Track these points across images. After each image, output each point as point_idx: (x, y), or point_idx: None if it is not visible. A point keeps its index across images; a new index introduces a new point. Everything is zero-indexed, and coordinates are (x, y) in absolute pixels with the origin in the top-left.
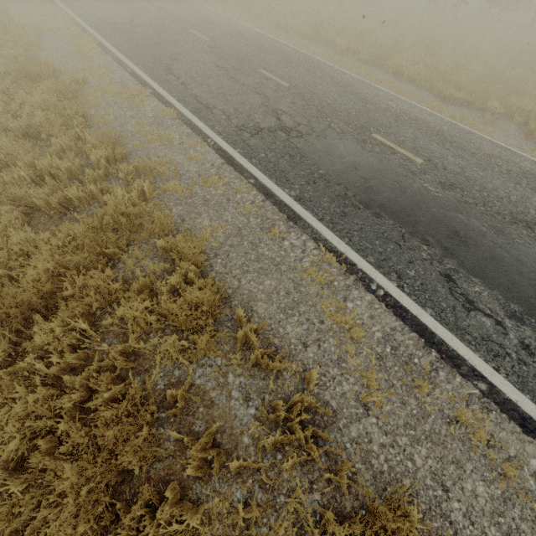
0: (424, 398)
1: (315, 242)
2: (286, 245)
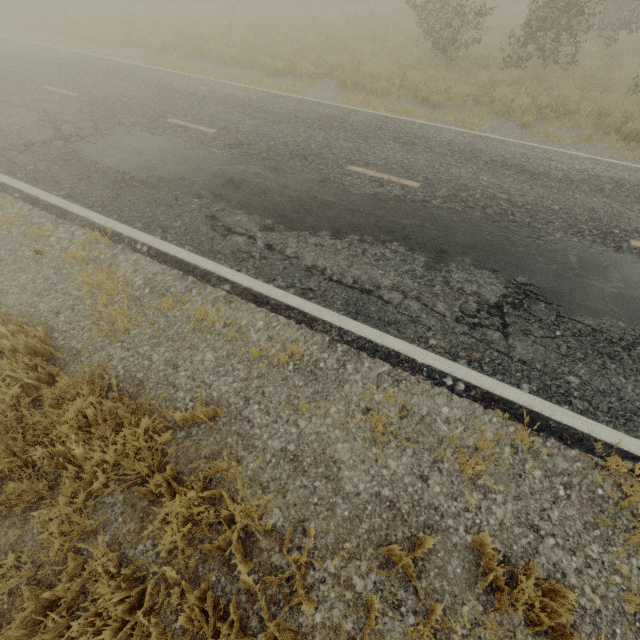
0: (174, 314)
1: (85, 229)
2: (53, 241)
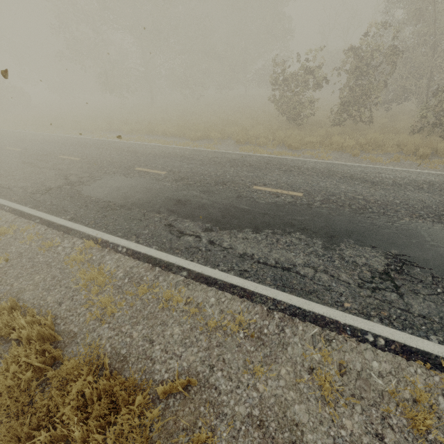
0: (147, 297)
1: (82, 239)
2: (60, 249)
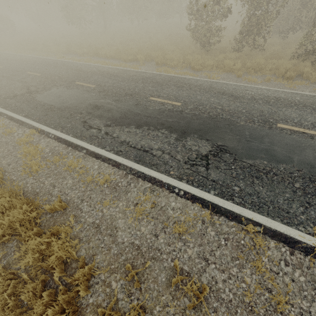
0: (59, 163)
1: (30, 129)
2: (15, 135)
